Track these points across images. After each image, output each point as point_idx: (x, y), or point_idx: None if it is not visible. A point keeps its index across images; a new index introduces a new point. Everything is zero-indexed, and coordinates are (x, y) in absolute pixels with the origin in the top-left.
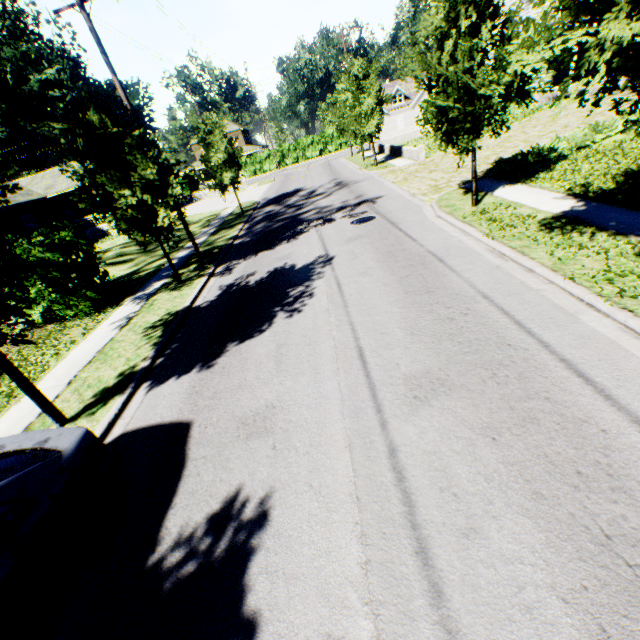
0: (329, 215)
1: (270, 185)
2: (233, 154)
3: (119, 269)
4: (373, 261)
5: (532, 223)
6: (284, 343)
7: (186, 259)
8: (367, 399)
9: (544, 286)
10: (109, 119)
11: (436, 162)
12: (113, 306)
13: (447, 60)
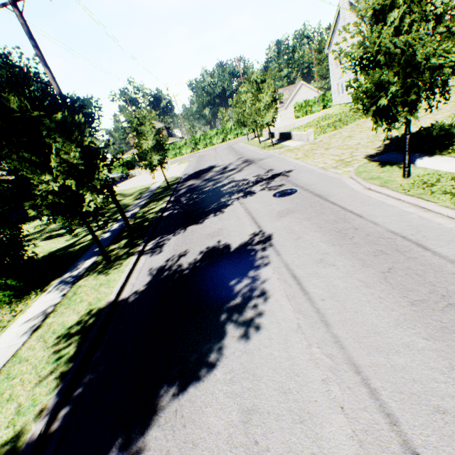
0: (247, 188)
1: (188, 164)
2: (160, 140)
3: (57, 241)
4: (324, 243)
5: None
6: (253, 406)
7: (118, 232)
8: None
9: None
10: (30, 102)
11: (326, 141)
12: (37, 291)
13: (389, 32)
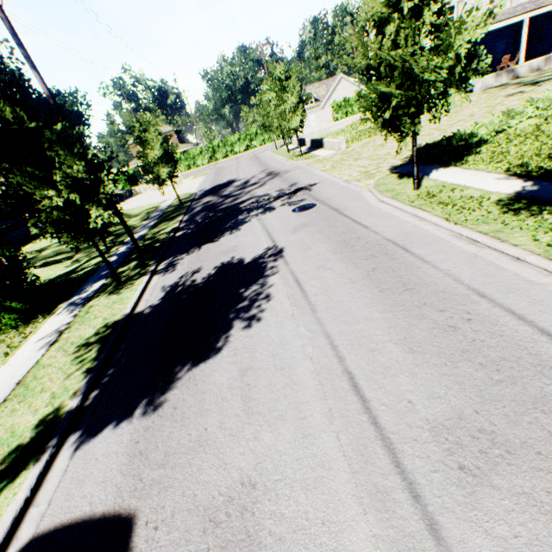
0: (268, 204)
1: (205, 177)
2: (169, 150)
3: (56, 268)
4: (329, 252)
5: (490, 205)
6: (249, 366)
7: (126, 255)
8: (389, 470)
9: (547, 279)
10: (25, 113)
11: (358, 151)
12: (44, 315)
13: (388, 45)
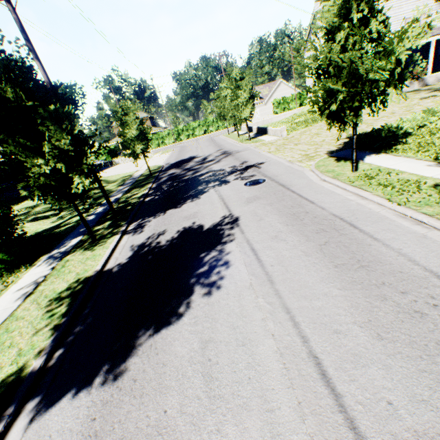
0: (223, 177)
1: (170, 153)
2: (144, 131)
3: (43, 223)
4: (280, 223)
5: (429, 188)
6: (209, 338)
7: (102, 215)
8: None
9: None
10: (24, 93)
11: (297, 137)
12: (27, 265)
13: (338, 49)
